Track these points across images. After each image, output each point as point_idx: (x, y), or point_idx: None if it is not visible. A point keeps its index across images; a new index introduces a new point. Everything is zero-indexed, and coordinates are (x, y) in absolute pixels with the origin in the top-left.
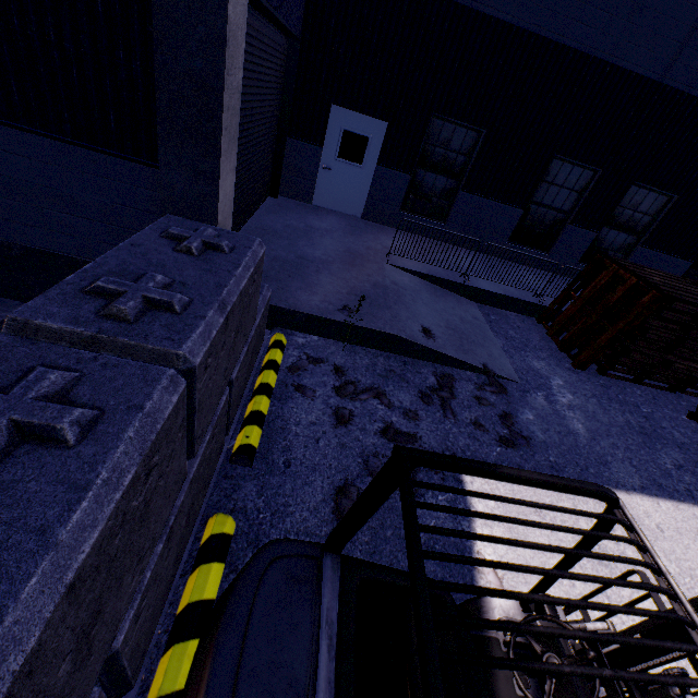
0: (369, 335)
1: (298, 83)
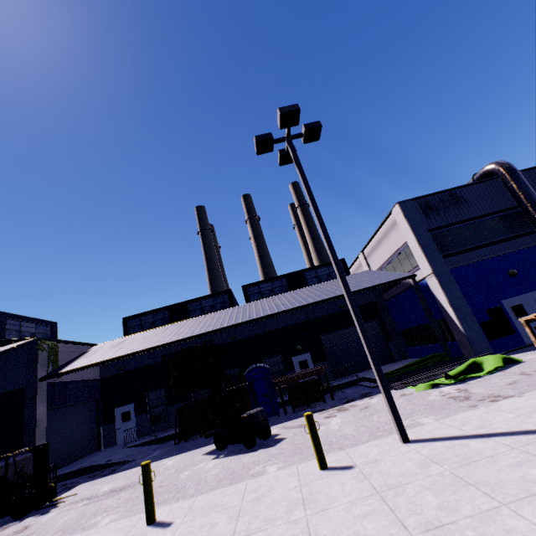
0: (84, 470)
1: (103, 409)
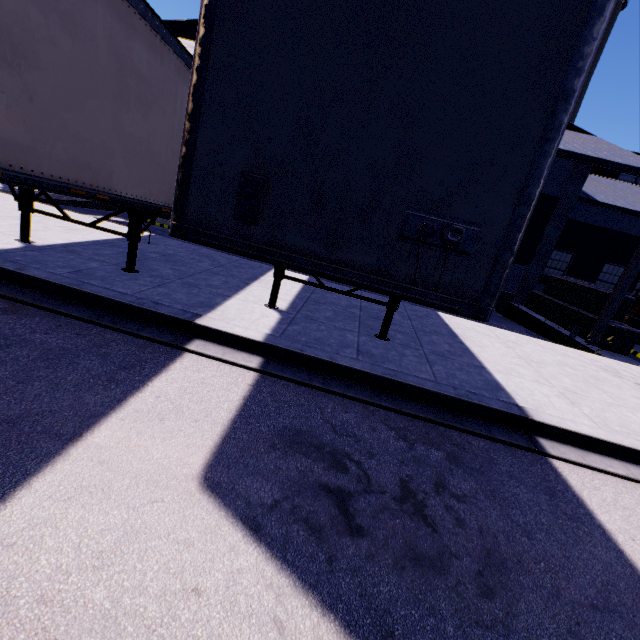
0: None
1: None
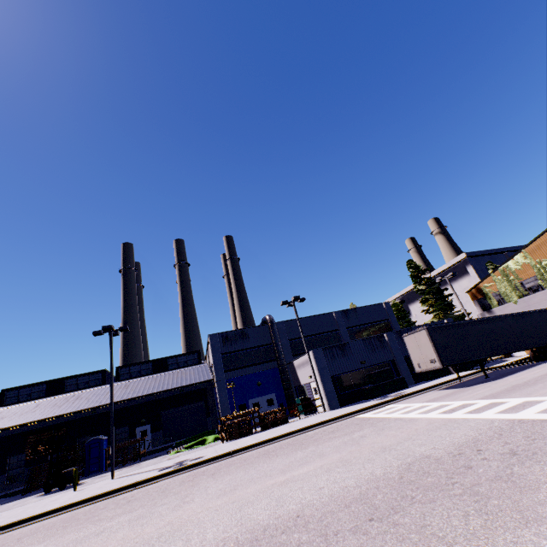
0: None
1: None
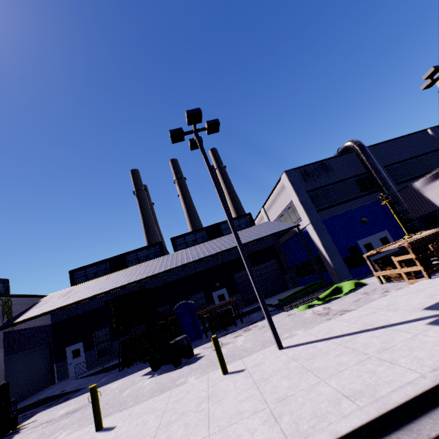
0: (41, 401)
1: (55, 349)
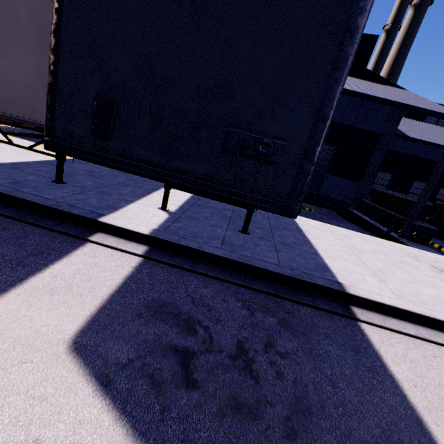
0: None
1: None
